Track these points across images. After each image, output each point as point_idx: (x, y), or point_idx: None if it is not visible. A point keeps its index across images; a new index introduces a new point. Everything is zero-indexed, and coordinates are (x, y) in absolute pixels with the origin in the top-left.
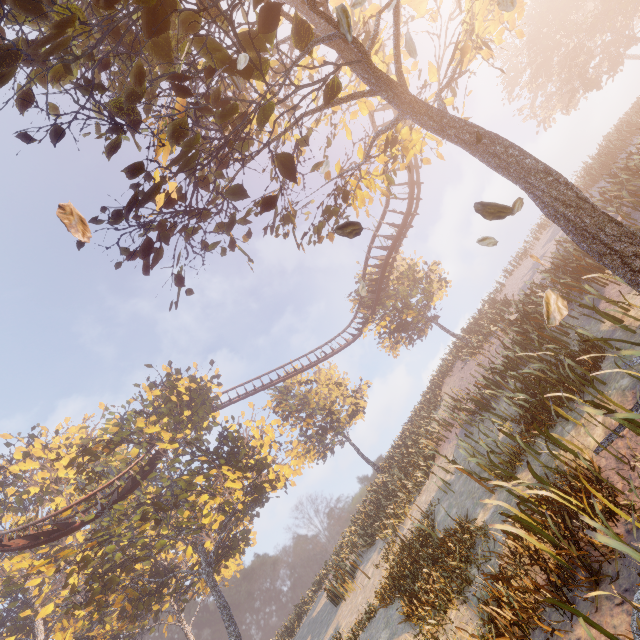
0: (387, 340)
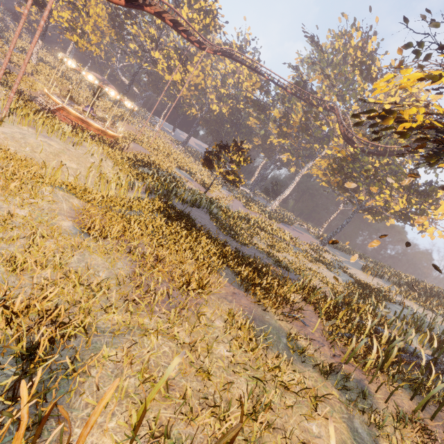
0: None
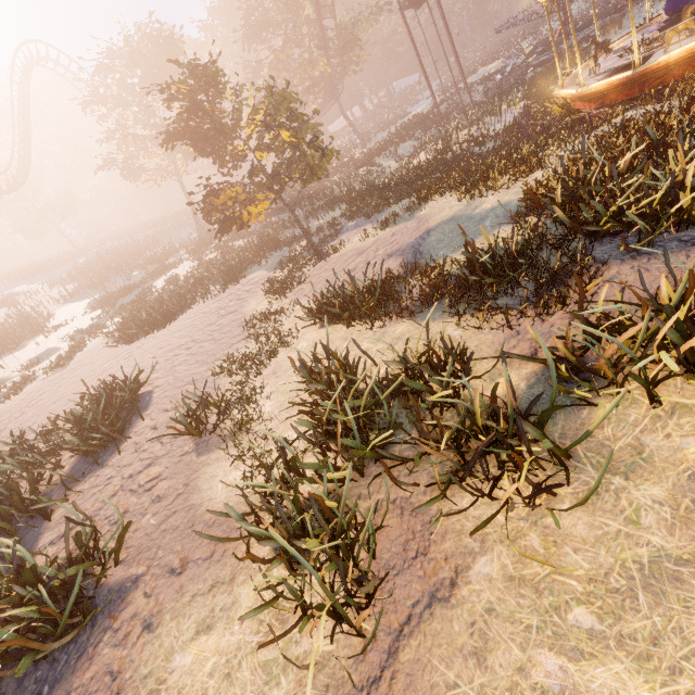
0: None
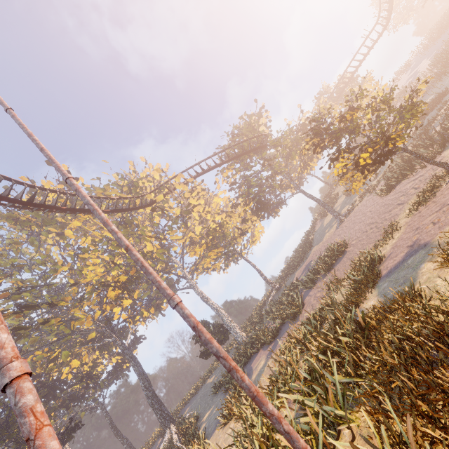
0: None
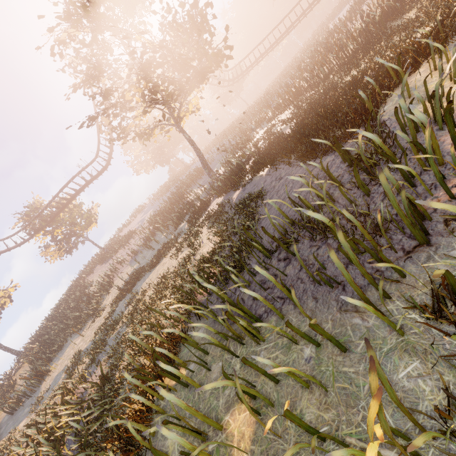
0: (53, 246)
